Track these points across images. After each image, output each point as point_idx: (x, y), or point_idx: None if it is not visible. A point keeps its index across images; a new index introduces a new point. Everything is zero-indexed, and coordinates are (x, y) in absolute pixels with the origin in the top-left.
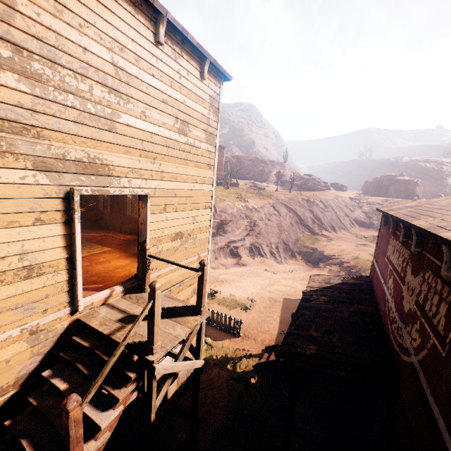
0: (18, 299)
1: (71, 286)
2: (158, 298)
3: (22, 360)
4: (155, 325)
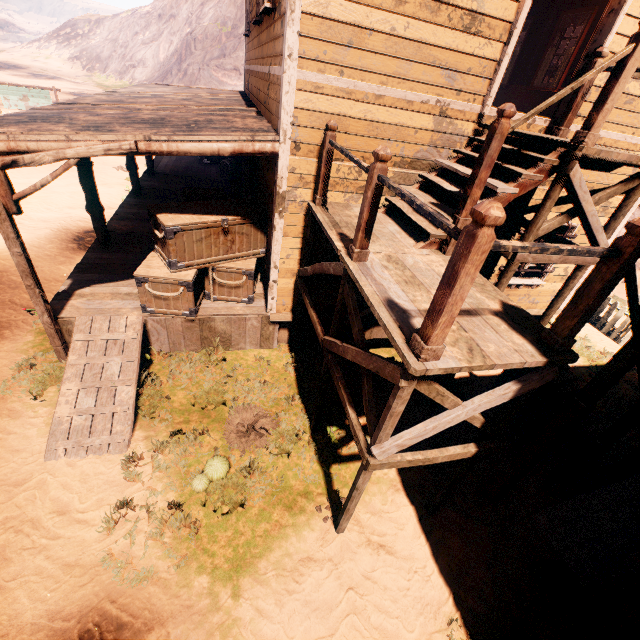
0: (449, 57)
1: (491, 73)
2: None
3: (423, 141)
4: (611, 96)
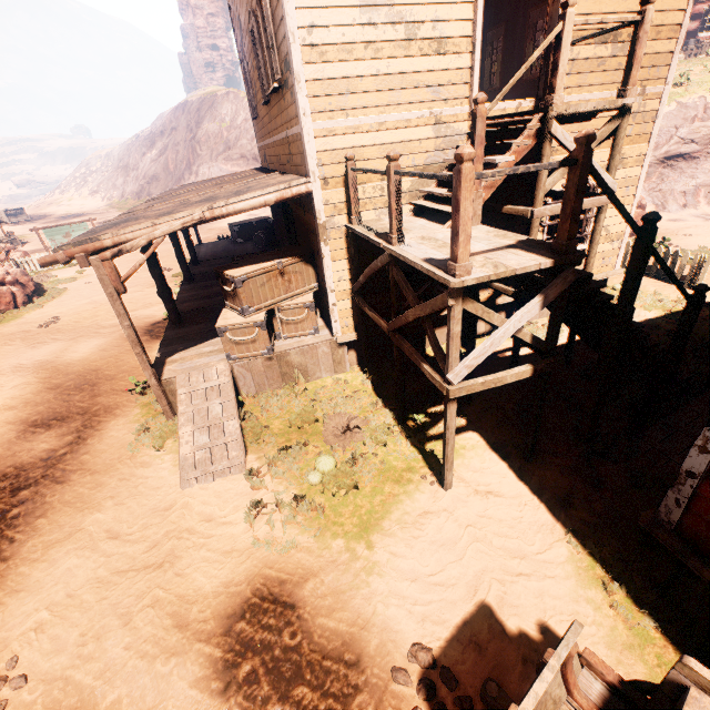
0: (429, 77)
1: (468, 79)
2: (570, 21)
3: (429, 148)
4: (560, 64)
